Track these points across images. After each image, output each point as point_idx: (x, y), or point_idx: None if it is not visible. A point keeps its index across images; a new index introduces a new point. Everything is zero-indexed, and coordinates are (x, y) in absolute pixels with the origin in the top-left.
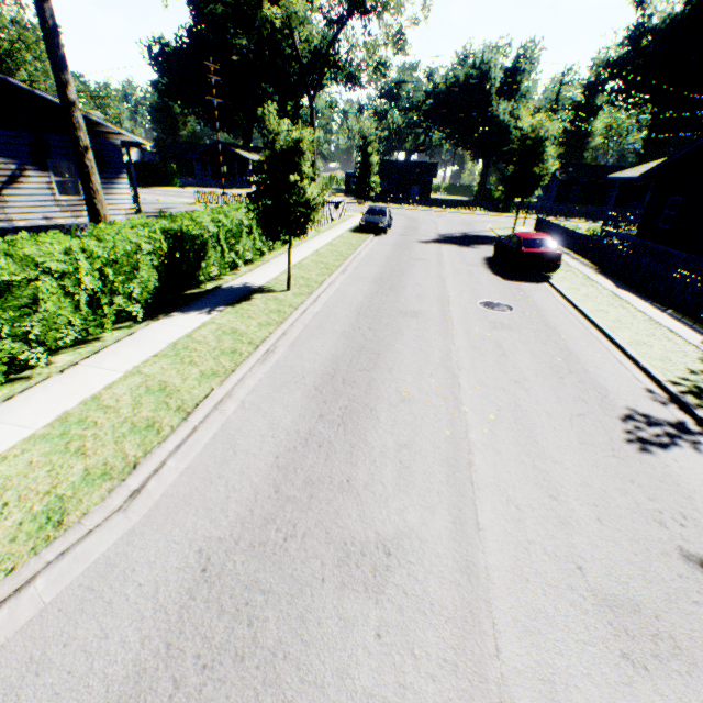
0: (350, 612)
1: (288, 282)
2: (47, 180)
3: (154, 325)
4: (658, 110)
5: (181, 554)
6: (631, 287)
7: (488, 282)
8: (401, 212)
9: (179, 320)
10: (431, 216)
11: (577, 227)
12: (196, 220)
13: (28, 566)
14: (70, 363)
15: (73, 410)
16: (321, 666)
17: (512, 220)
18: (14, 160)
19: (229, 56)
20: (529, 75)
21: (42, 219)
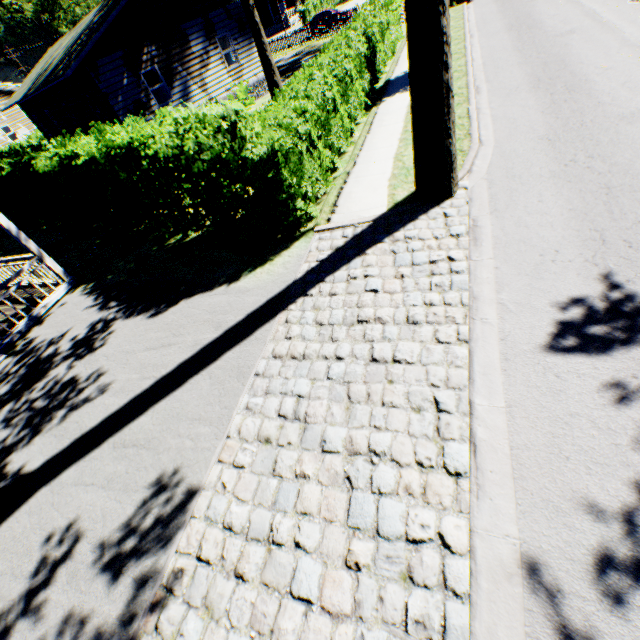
0: (639, 126)
1: None
2: (219, 57)
3: (381, 107)
4: None
5: (530, 142)
6: None
7: None
8: None
9: (392, 100)
10: None
11: None
12: (366, 25)
13: (467, 159)
14: (365, 131)
15: (402, 137)
16: (637, 136)
17: None
18: (201, 47)
19: None
20: None
21: (225, 92)
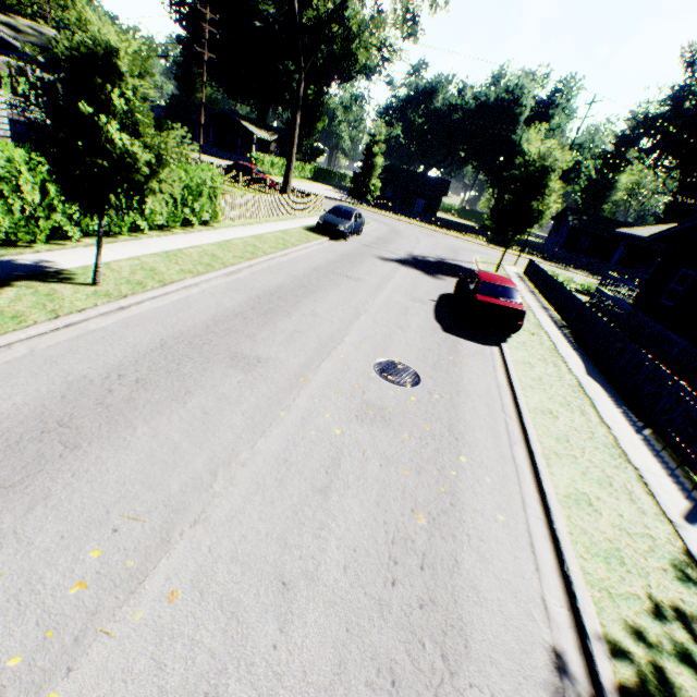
0: None
1: (95, 273)
2: None
3: None
4: (687, 176)
5: None
6: (606, 375)
7: (418, 330)
8: (391, 222)
9: None
10: (420, 233)
11: (571, 280)
12: None
13: None
14: None
15: None
16: None
17: (508, 256)
18: None
19: (252, 21)
20: (563, 112)
21: None
